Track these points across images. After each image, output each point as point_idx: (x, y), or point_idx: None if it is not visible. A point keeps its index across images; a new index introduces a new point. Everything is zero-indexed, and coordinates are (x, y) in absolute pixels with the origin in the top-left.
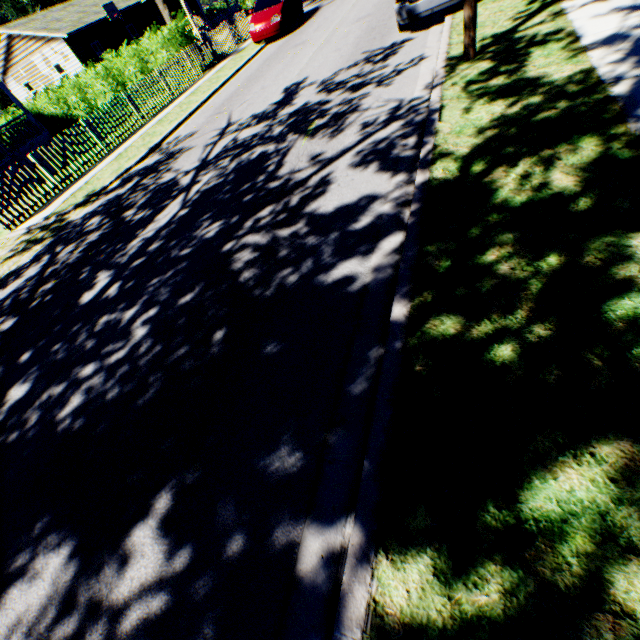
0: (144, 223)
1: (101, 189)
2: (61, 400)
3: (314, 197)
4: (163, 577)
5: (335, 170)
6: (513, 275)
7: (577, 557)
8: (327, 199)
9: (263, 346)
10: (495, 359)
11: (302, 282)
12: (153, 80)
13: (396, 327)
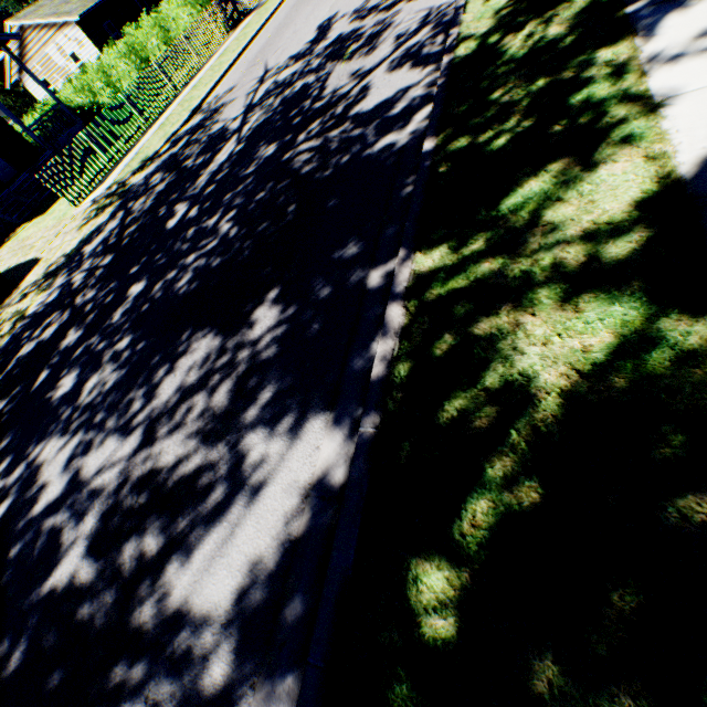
0: (205, 165)
1: (154, 154)
2: (176, 280)
3: (357, 103)
4: (282, 320)
5: (373, 79)
6: (511, 101)
7: (528, 214)
8: (368, 101)
9: (328, 202)
10: (493, 149)
11: (353, 159)
12: (180, 47)
13: (426, 155)
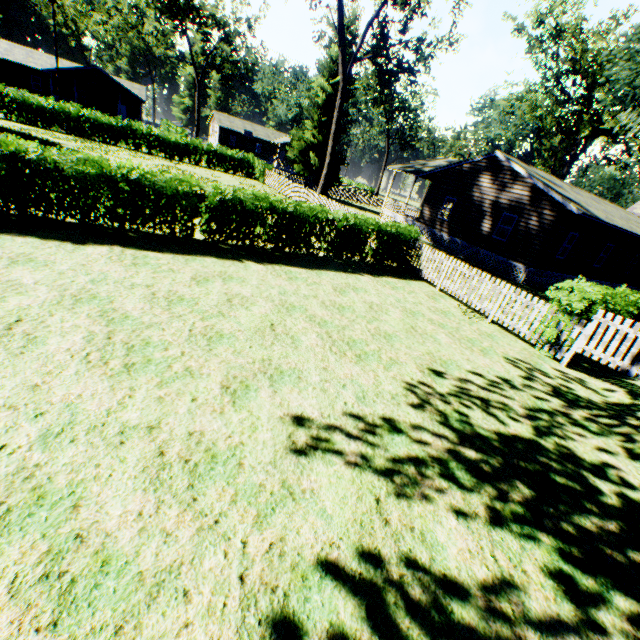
0: None
1: None
2: None
3: None
4: None
5: None
6: None
7: None
8: None
9: None
10: None
11: None
12: None
13: None
